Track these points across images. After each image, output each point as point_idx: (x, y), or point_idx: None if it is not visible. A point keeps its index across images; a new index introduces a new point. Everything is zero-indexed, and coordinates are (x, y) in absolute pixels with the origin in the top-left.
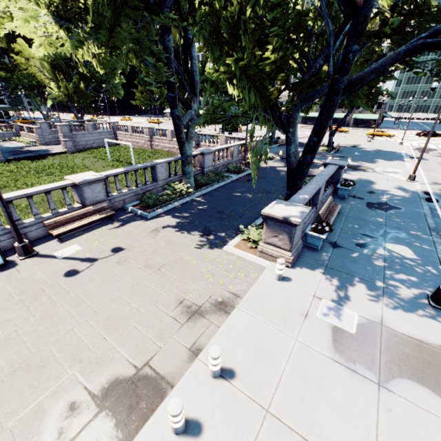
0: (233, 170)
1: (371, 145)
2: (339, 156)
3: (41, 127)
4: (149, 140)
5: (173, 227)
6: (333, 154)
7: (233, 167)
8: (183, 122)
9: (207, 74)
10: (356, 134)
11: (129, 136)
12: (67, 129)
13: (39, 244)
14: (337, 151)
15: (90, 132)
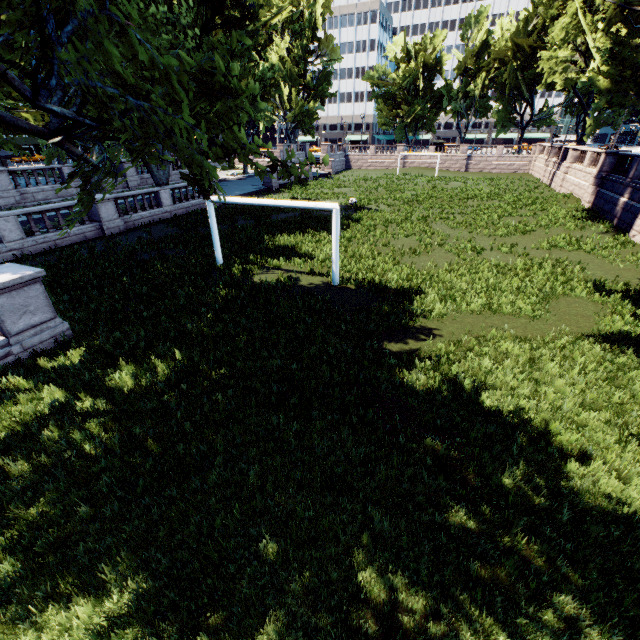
0: None
1: None
2: None
3: (283, 151)
4: (403, 158)
5: None
6: None
7: None
8: None
9: (467, 90)
10: None
11: (369, 157)
12: (329, 150)
13: None
14: None
15: (336, 154)
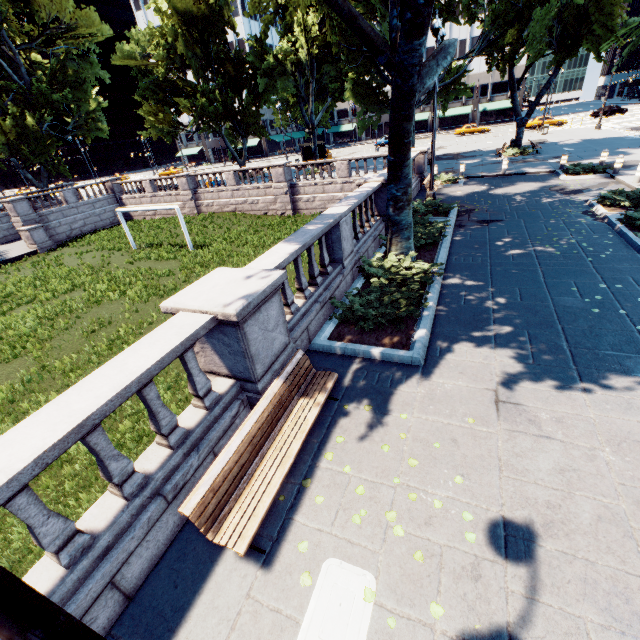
0: (427, 211)
1: (560, 136)
2: (553, 157)
3: None
4: (192, 198)
5: (536, 379)
6: (535, 156)
7: (423, 206)
8: (425, 81)
9: (278, 52)
10: (503, 131)
11: (148, 199)
12: (28, 207)
13: (186, 608)
14: (537, 151)
15: (73, 205)
